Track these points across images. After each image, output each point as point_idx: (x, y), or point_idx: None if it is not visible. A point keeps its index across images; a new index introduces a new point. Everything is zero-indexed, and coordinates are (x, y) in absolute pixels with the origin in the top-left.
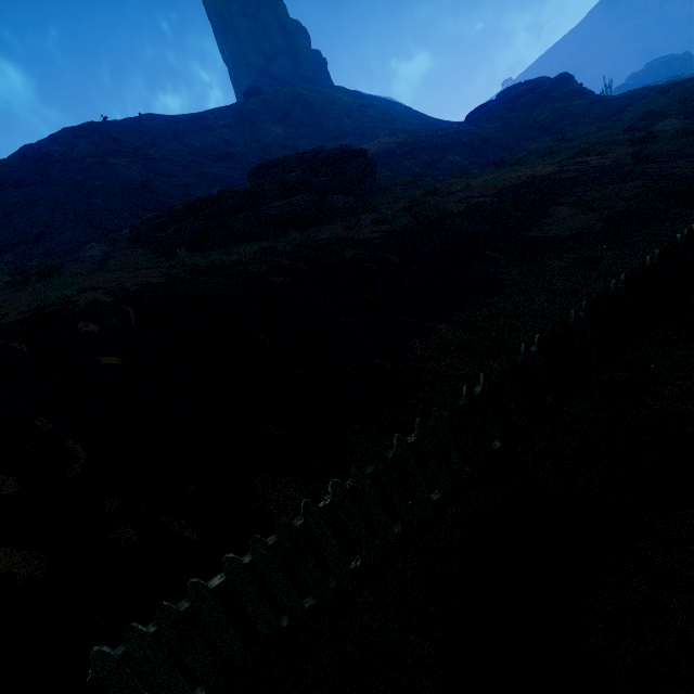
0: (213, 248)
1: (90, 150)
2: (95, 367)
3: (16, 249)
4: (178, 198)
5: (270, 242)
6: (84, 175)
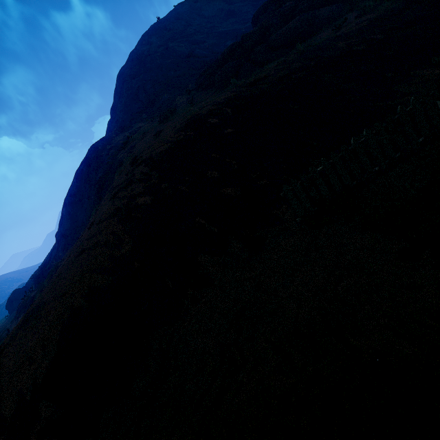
0: (244, 77)
1: (159, 42)
2: (223, 134)
3: (146, 111)
4: (210, 56)
5: (283, 57)
6: (160, 59)
